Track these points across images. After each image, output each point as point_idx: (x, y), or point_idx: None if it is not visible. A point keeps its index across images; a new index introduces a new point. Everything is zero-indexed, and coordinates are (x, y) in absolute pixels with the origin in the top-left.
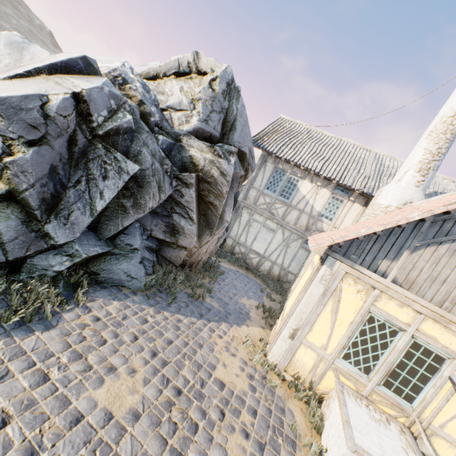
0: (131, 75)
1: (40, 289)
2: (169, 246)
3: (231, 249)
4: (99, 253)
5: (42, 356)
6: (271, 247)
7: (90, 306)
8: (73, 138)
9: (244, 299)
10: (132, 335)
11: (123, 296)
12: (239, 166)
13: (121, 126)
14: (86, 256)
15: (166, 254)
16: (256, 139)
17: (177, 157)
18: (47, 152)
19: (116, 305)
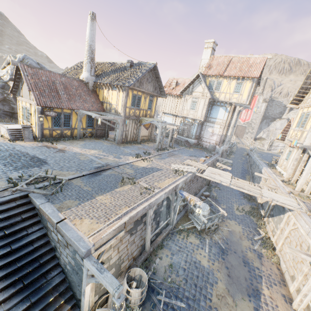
0: None
1: None
2: (14, 114)
3: None
4: None
5: None
6: None
7: None
8: None
9: None
10: None
11: None
12: None
13: None
14: None
15: (14, 116)
16: None
17: (8, 88)
18: None
19: None
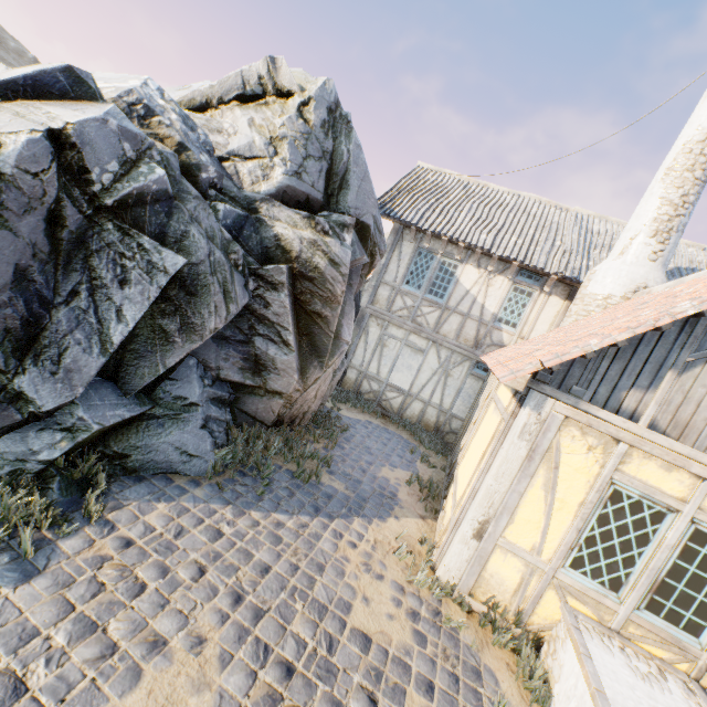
0: (160, 100)
1: (11, 500)
2: (253, 392)
3: (356, 387)
4: (125, 419)
5: (12, 640)
6: (420, 378)
7: (114, 519)
8: (56, 214)
9: (386, 470)
10: (194, 566)
11: (176, 490)
12: (360, 248)
13: (147, 189)
14: (100, 428)
15: (248, 406)
16: (383, 203)
17: (254, 240)
18: (5, 241)
19: (163, 510)
